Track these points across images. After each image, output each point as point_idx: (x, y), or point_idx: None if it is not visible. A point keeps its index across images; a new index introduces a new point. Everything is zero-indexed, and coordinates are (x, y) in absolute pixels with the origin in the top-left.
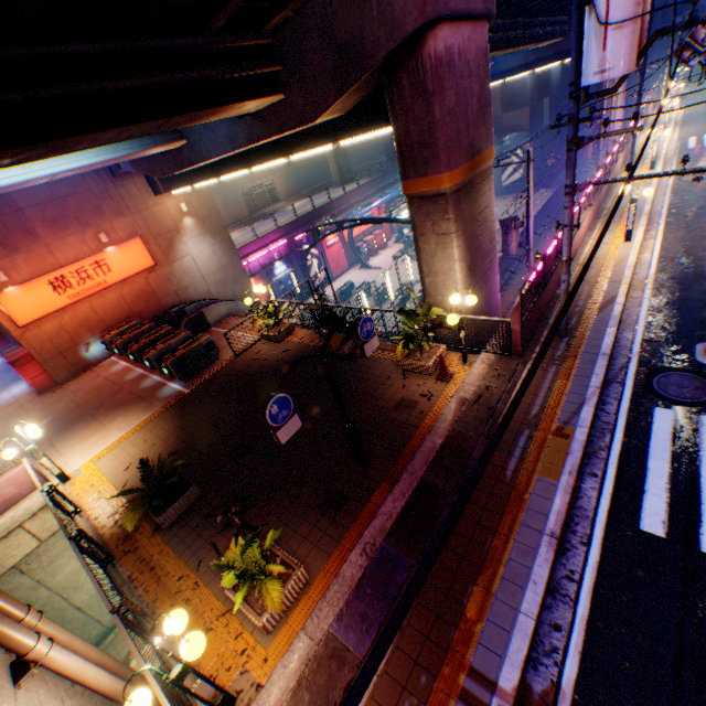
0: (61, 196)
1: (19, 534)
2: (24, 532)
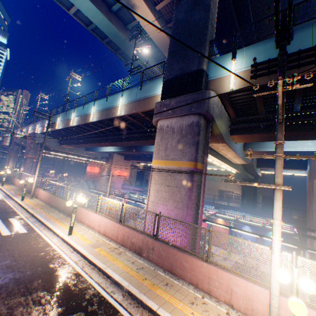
0: None
1: None
2: None
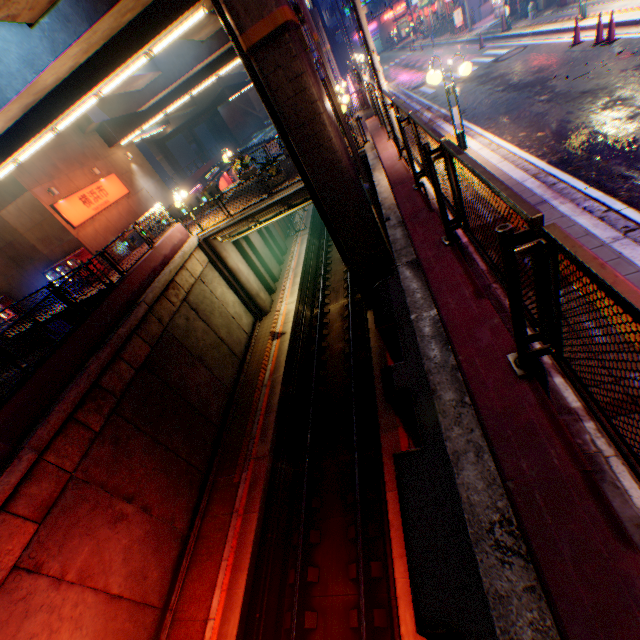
0: (62, 145)
1: (194, 259)
2: (195, 259)
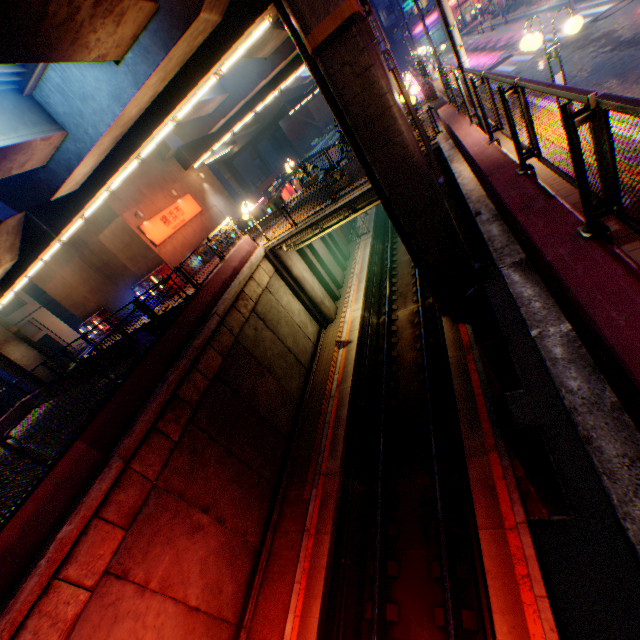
0: (146, 172)
1: (261, 270)
2: (262, 269)
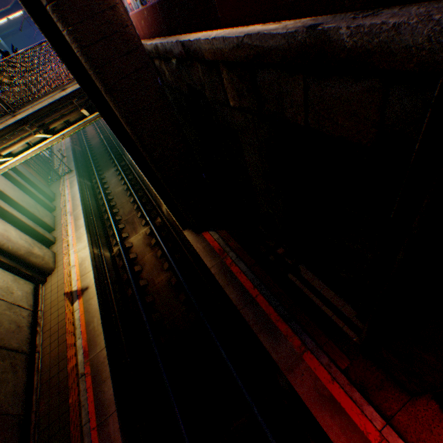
0: None
1: None
2: None
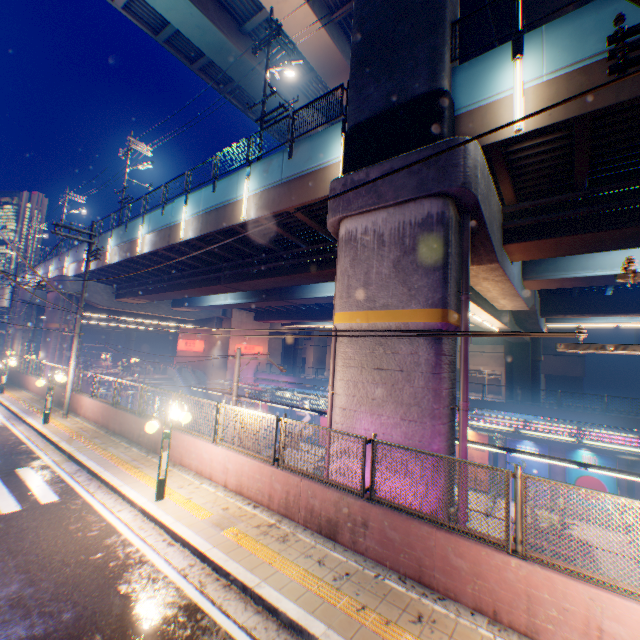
0: None
1: None
2: None
